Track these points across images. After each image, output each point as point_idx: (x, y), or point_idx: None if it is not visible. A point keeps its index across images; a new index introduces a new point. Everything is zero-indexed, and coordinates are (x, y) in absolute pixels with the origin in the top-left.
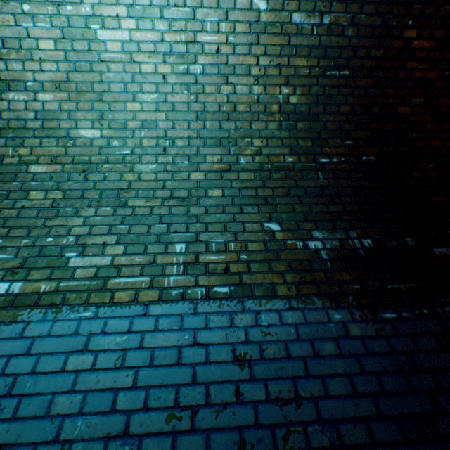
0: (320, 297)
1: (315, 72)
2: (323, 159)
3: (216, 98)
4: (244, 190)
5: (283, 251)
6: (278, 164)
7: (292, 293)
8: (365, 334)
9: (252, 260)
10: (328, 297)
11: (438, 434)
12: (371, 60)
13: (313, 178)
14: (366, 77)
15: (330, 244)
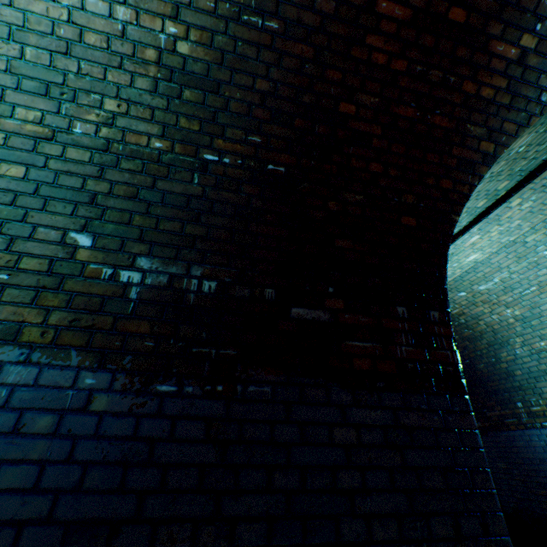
0: (85, 351)
1: (225, 9)
2: (209, 156)
3: (49, 8)
4: (64, 177)
5: (74, 278)
6: (136, 147)
7: (43, 341)
8: (112, 409)
9: (13, 284)
10: (95, 353)
11: (113, 546)
12: (315, 14)
13: (184, 180)
14: (304, 42)
15: (153, 279)
